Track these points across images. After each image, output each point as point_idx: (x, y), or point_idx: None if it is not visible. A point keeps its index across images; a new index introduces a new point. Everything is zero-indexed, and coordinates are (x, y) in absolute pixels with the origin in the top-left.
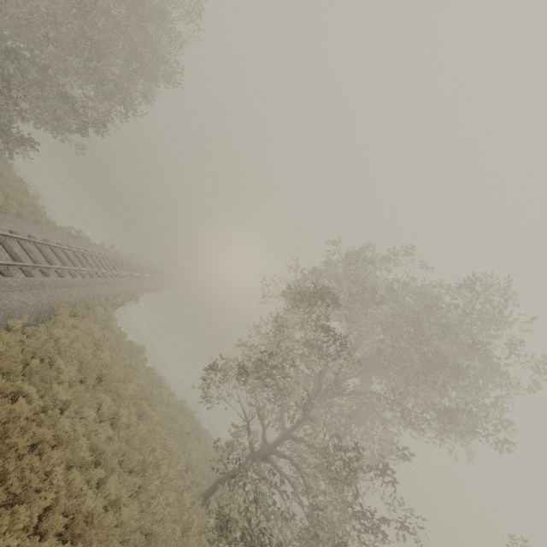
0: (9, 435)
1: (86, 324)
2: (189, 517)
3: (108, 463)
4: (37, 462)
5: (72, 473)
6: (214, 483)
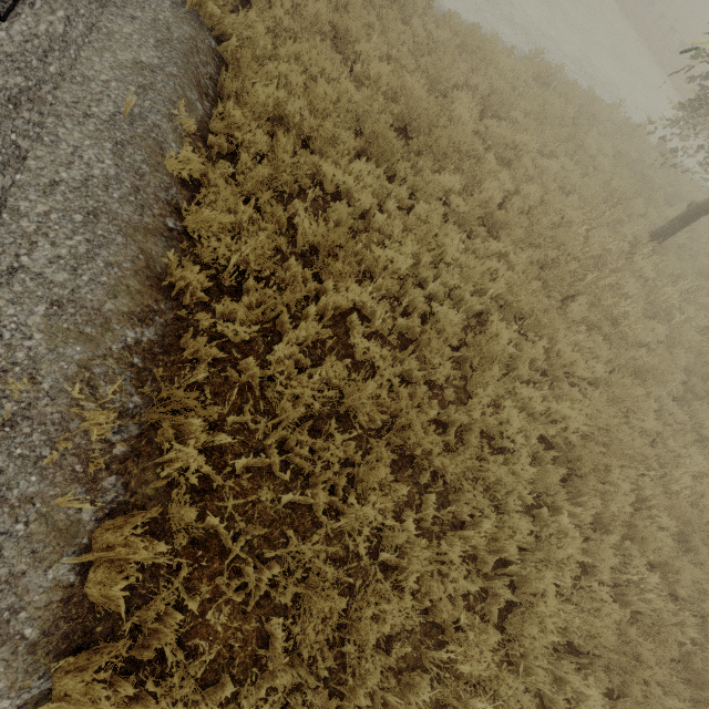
0: (407, 430)
1: (282, 2)
2: (665, 299)
3: (543, 321)
4: (467, 422)
5: (515, 388)
6: (681, 216)
